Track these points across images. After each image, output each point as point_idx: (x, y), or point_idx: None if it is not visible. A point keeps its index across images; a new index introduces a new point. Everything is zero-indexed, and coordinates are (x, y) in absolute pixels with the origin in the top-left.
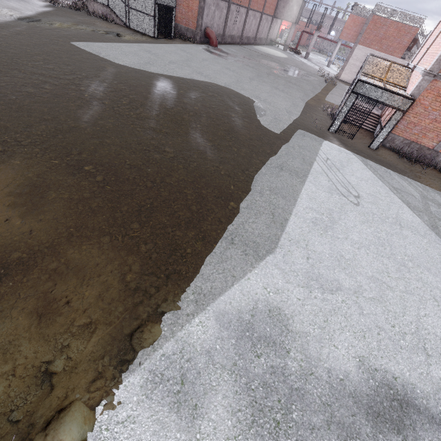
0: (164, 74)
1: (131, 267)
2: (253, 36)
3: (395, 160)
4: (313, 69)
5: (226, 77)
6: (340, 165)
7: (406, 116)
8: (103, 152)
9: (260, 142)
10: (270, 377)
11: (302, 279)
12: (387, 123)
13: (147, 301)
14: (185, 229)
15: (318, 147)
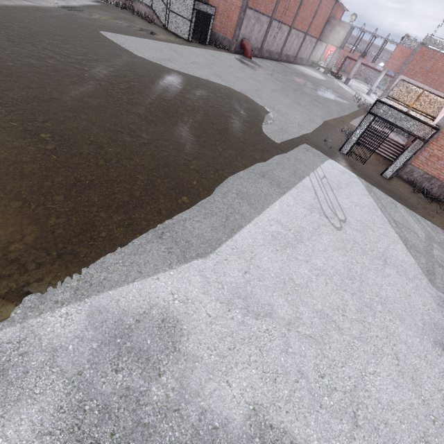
0: (179, 70)
1: (24, 236)
2: (293, 55)
3: (408, 193)
4: (349, 94)
5: (246, 84)
6: (337, 186)
7: (429, 148)
8: (71, 125)
9: (252, 147)
10: (118, 400)
11: (226, 294)
12: (404, 151)
13: (18, 276)
14: (113, 212)
15: (318, 163)
